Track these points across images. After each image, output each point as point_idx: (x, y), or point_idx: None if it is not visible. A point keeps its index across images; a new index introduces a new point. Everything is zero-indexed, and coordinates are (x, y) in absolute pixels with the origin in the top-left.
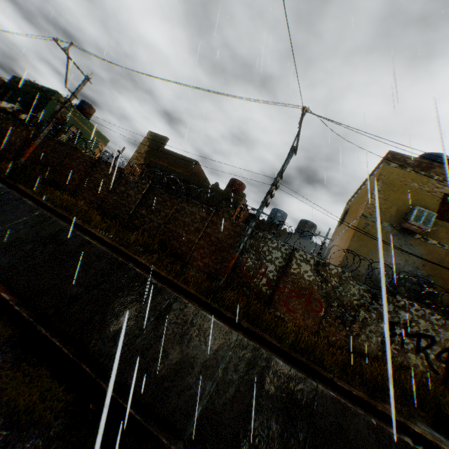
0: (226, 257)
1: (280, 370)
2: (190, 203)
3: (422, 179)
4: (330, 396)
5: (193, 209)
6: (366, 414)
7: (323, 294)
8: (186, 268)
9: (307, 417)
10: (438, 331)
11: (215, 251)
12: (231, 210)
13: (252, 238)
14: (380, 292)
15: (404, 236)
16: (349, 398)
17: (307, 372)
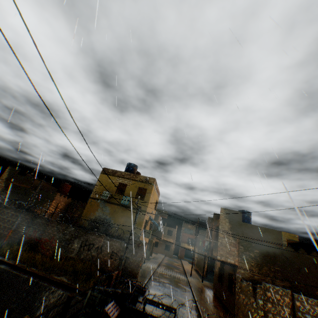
0: (21, 230)
1: (1, 270)
2: (8, 208)
3: (113, 178)
4: (16, 273)
5: (9, 211)
6: (27, 276)
7: (58, 237)
8: (1, 241)
9: (1, 282)
10: (98, 240)
11: (16, 229)
12: (50, 202)
13: (34, 219)
14: (93, 229)
15: (104, 203)
16: (30, 273)
17: (18, 269)
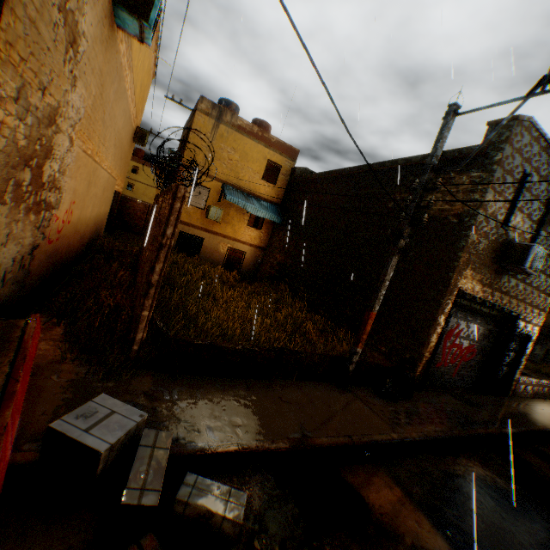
0: None
1: None
2: None
3: None
4: None
5: None
6: None
7: None
8: None
9: None
10: None
11: None
12: None
13: None
14: None
15: None
16: None
17: None
